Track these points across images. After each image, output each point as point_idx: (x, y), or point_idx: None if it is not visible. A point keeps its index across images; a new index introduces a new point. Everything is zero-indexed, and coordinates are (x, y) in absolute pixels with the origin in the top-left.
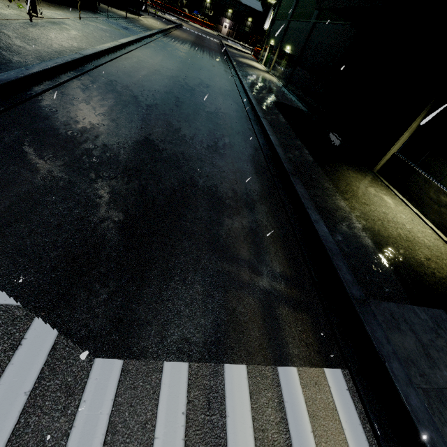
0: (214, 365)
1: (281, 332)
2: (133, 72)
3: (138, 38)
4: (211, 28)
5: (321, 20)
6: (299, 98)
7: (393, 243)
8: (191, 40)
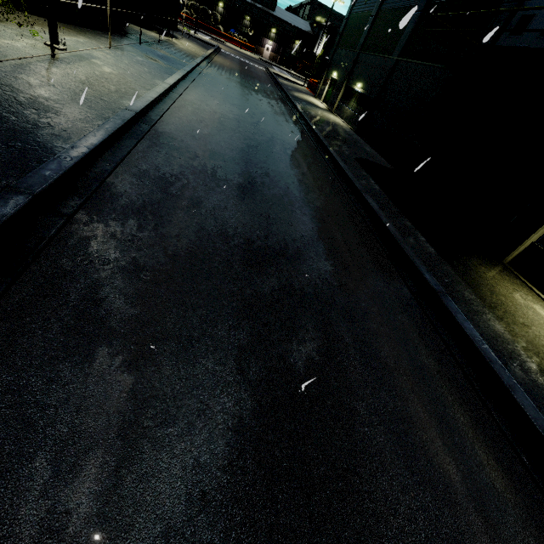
0: None
1: None
2: (195, 131)
3: (184, 73)
4: (252, 51)
5: (407, 58)
6: (380, 150)
7: None
8: (237, 70)
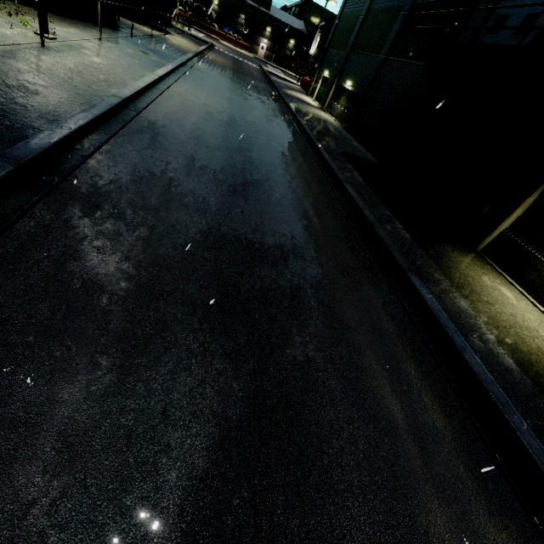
0: None
1: None
2: (182, 119)
3: (175, 66)
4: (246, 49)
5: (393, 57)
6: (368, 146)
7: (537, 362)
8: (230, 67)
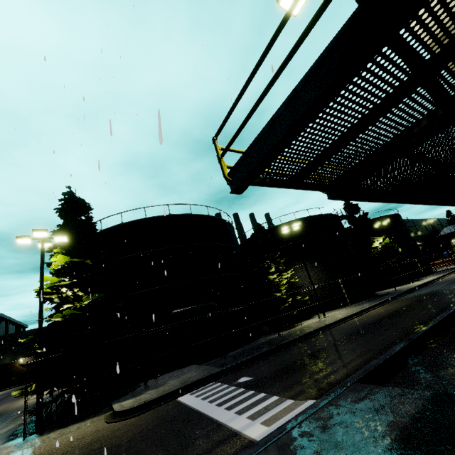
0: (271, 395)
1: (301, 394)
2: (356, 322)
3: (384, 300)
4: None
5: None
6: None
7: None
8: None
